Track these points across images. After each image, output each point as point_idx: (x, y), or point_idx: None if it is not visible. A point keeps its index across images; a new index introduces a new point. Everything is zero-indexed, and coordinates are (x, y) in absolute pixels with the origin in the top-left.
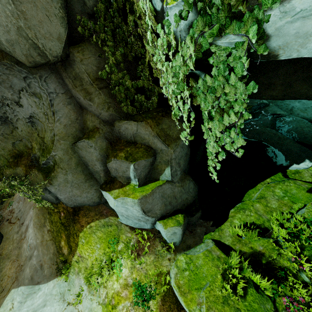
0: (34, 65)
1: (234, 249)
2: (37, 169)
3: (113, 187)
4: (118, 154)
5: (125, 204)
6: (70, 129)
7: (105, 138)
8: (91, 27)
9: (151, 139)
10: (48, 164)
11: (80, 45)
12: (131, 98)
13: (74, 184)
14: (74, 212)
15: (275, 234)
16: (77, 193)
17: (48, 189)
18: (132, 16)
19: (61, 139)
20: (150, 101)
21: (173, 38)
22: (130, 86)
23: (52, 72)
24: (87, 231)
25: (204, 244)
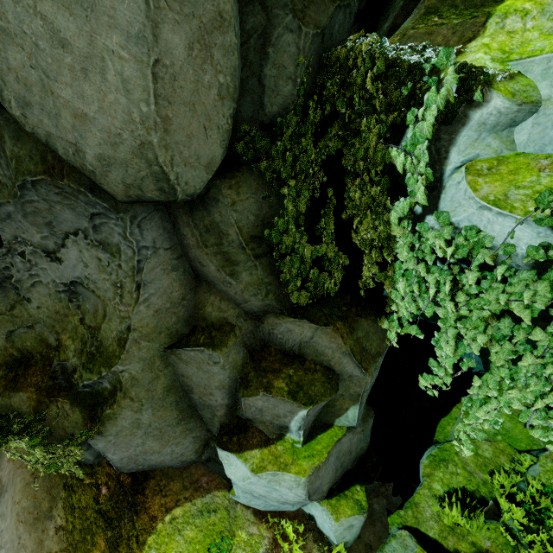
0: (135, 200)
1: (446, 547)
2: (69, 400)
3: (248, 444)
4: (272, 382)
5: (274, 484)
6: (166, 319)
7: (243, 344)
8: (263, 147)
9: (337, 357)
10: (95, 386)
11: (234, 174)
12: (304, 274)
13: (152, 430)
14: (135, 485)
15: (506, 516)
16: (153, 448)
17: (90, 444)
18: (339, 144)
19: (143, 339)
20: (332, 281)
21: (492, 257)
22: (309, 255)
23: (156, 209)
24: (166, 529)
25: (398, 541)
